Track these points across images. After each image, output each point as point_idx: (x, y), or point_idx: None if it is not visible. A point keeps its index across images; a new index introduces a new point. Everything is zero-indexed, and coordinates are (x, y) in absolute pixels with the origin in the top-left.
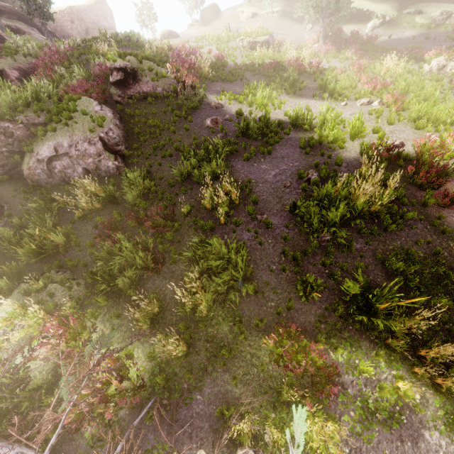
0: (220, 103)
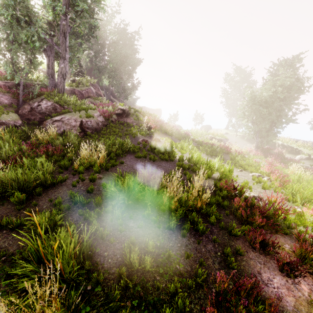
0: (159, 139)
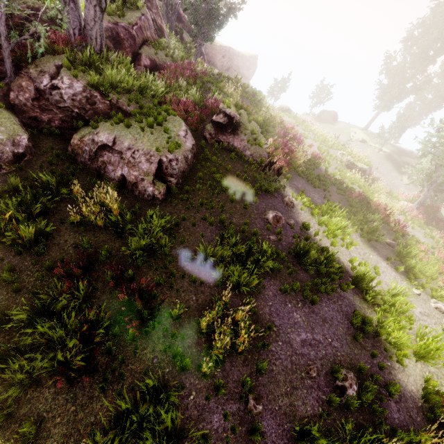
0: (293, 203)
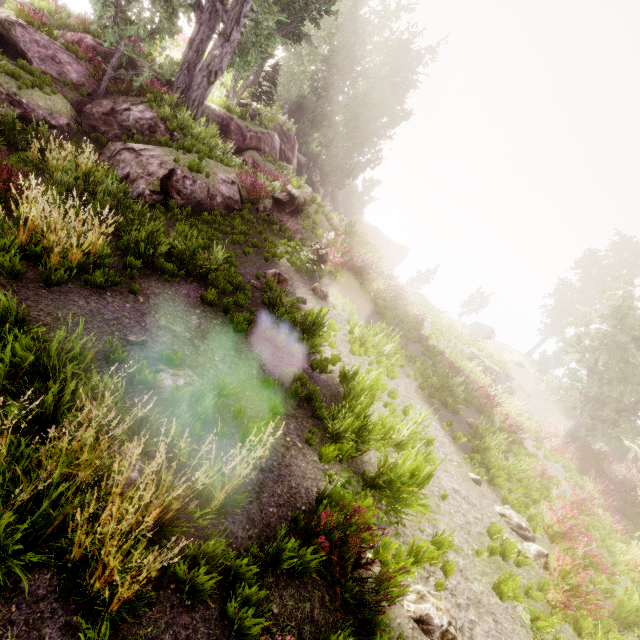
0: (326, 295)
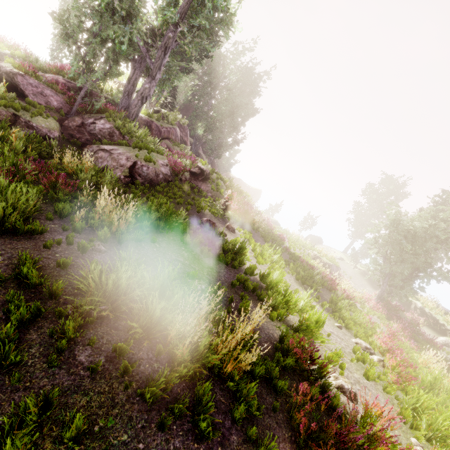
0: (234, 229)
